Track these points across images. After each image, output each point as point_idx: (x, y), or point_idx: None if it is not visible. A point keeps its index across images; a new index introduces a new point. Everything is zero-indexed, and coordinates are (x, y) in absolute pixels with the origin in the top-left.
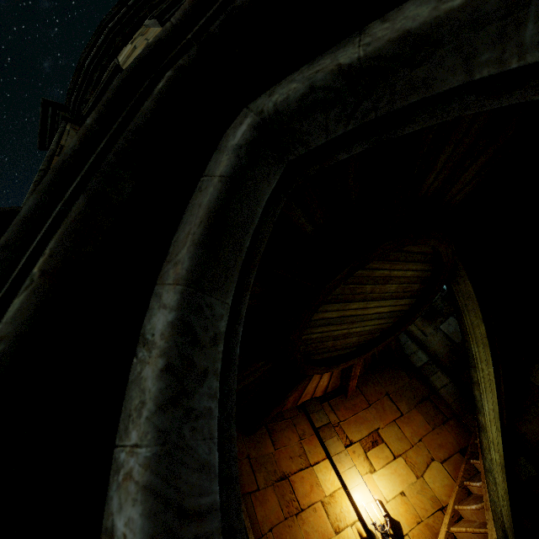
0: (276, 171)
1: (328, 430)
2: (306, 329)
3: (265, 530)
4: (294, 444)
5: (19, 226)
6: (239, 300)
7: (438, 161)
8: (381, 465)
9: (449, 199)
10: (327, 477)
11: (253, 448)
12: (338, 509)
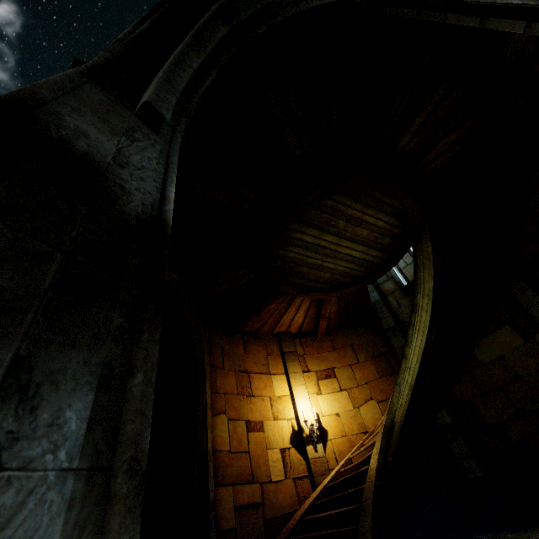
0: (227, 25)
1: (293, 356)
2: (286, 245)
3: (220, 391)
4: (261, 356)
5: (143, 18)
6: (206, 76)
7: (412, 124)
8: (327, 392)
9: (424, 164)
10: (280, 385)
11: (228, 345)
12: (281, 406)
